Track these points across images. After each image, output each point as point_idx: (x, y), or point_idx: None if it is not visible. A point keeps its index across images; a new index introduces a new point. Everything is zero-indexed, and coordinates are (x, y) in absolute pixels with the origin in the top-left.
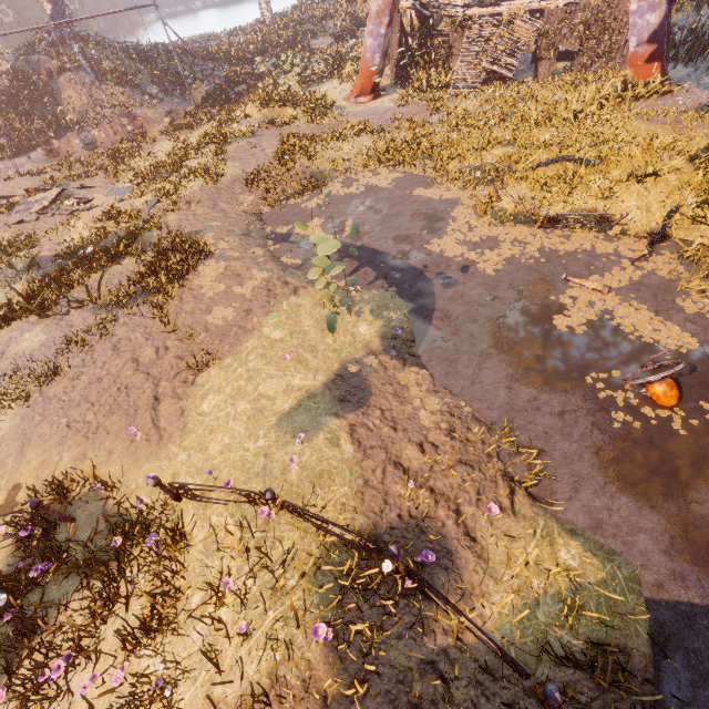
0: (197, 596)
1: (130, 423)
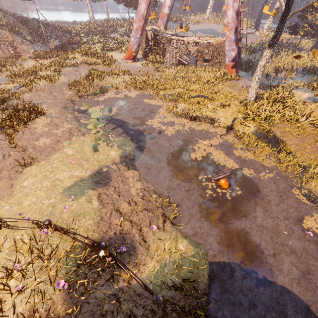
0: None
1: None
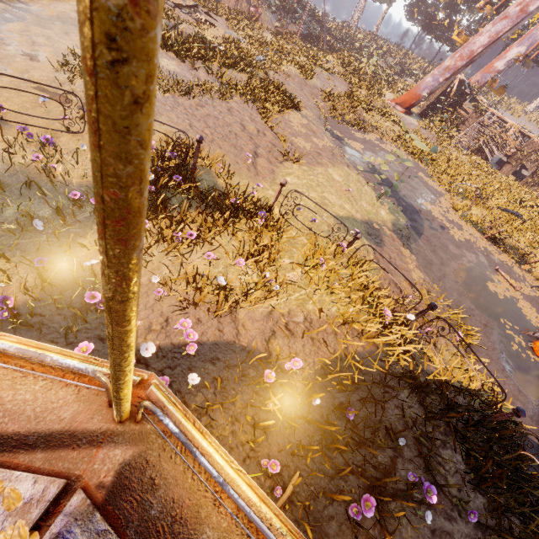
0: (286, 260)
1: (237, 153)
